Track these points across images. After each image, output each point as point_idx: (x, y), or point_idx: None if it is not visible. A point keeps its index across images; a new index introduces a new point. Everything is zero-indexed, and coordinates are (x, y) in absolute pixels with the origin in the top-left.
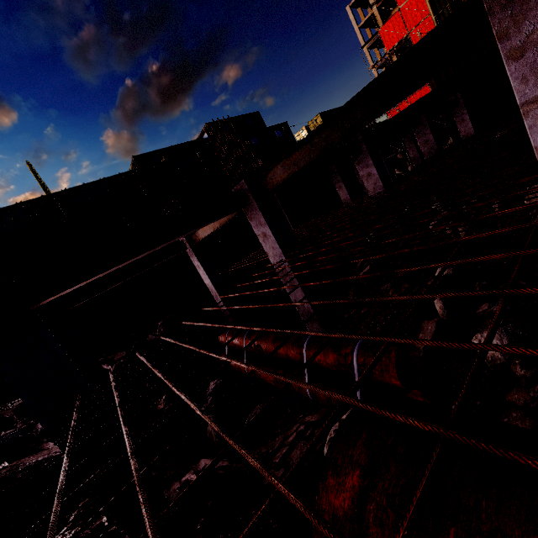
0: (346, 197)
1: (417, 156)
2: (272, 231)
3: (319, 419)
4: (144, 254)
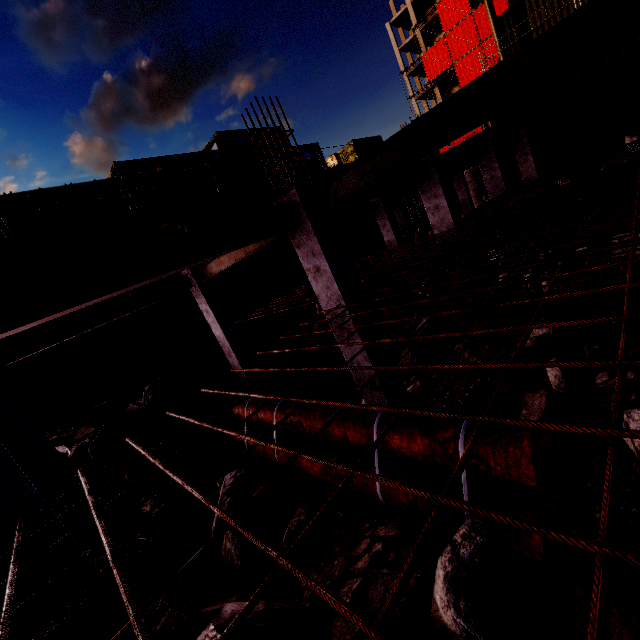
0: (391, 238)
1: (466, 200)
2: (330, 264)
3: (400, 533)
4: (146, 281)
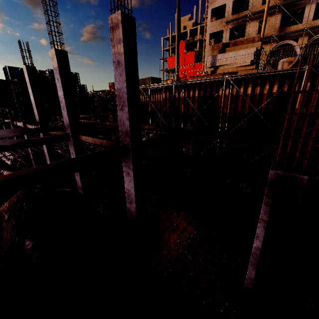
0: None
1: None
2: None
3: None
4: None
